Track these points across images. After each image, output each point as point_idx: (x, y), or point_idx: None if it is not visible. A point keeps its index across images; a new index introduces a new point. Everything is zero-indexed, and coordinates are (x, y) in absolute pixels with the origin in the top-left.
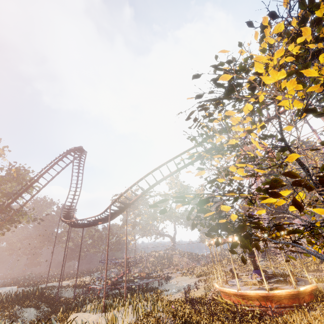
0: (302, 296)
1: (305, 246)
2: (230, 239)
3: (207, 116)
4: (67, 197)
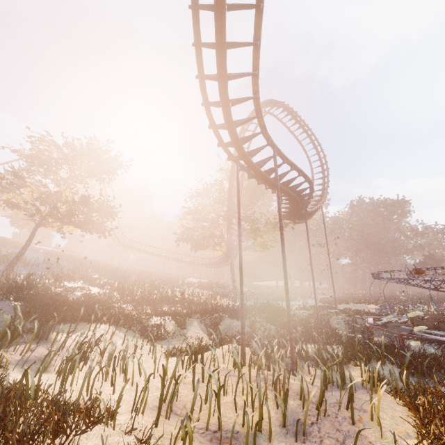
0: None
1: None
2: None
3: None
4: None
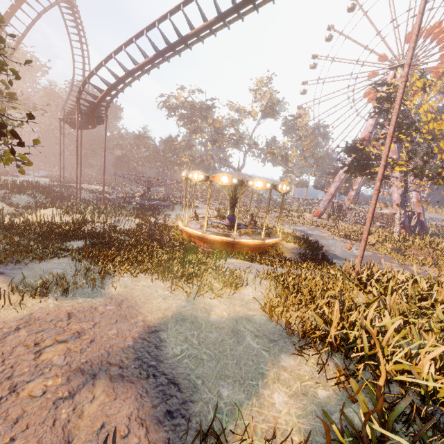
0: (240, 247)
1: None
2: (190, 175)
3: None
4: (72, 84)
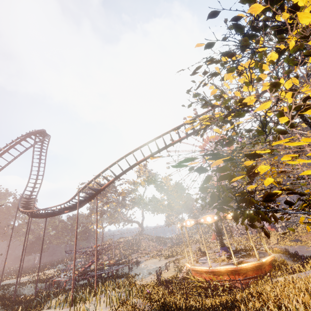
0: (263, 267)
1: (308, 217)
2: (202, 220)
3: (213, 75)
4: (26, 186)
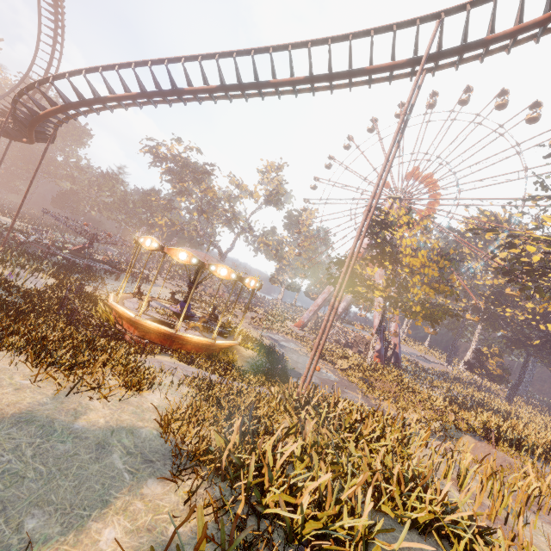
0: (182, 343)
1: None
2: (141, 240)
3: None
4: (21, 80)
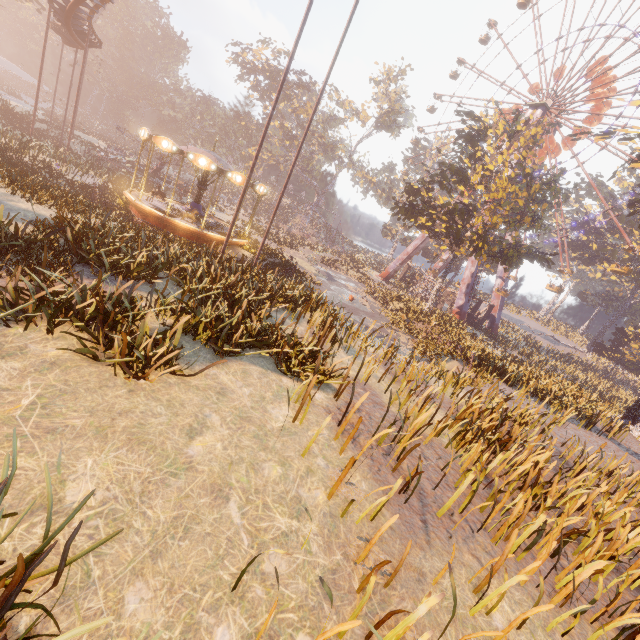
0: (174, 228)
1: None
2: (140, 132)
3: None
4: None
